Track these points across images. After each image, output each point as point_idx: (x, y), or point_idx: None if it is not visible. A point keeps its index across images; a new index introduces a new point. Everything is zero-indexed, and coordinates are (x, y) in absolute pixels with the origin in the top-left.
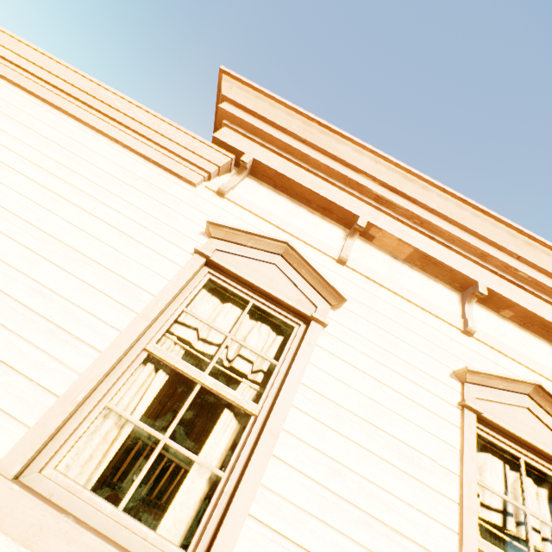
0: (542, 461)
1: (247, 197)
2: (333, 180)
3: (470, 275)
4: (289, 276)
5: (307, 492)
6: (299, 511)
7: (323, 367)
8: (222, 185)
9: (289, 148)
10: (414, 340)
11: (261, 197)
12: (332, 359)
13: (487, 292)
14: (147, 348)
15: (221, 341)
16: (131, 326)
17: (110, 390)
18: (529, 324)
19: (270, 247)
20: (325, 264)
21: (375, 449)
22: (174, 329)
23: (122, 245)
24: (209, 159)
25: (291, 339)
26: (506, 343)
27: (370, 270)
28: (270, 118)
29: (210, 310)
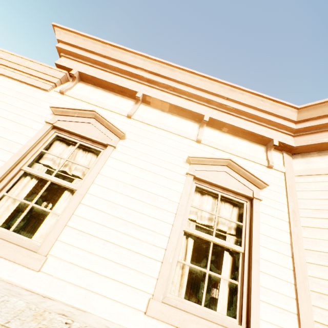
0: (229, 194)
1: (78, 93)
2: (124, 75)
3: (200, 112)
4: (98, 127)
5: (97, 215)
6: (92, 223)
7: (112, 166)
8: (62, 88)
9: (97, 62)
10: (166, 148)
11: (87, 92)
12: (118, 162)
13: (211, 120)
14: (22, 169)
15: (66, 164)
16: (11, 159)
17: (5, 188)
18: (237, 133)
19: (87, 115)
20: (120, 119)
21: (135, 196)
22: (42, 161)
23: (8, 125)
24: (53, 76)
25: (99, 157)
26: (222, 144)
27: (146, 119)
28: (84, 47)
29: (60, 151)
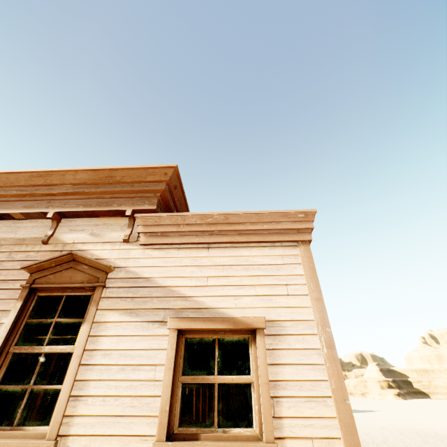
0: None
1: None
2: None
3: None
4: None
5: None
6: None
7: None
8: None
9: None
10: None
11: None
12: None
13: None
14: None
15: None
16: None
17: None
18: None
19: None
20: None
21: None
22: None
23: None
24: None
25: None
26: None
27: None
28: None
29: None
